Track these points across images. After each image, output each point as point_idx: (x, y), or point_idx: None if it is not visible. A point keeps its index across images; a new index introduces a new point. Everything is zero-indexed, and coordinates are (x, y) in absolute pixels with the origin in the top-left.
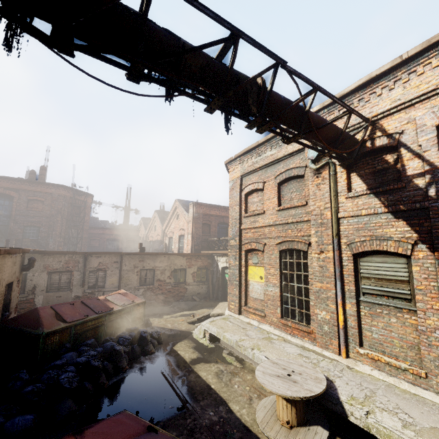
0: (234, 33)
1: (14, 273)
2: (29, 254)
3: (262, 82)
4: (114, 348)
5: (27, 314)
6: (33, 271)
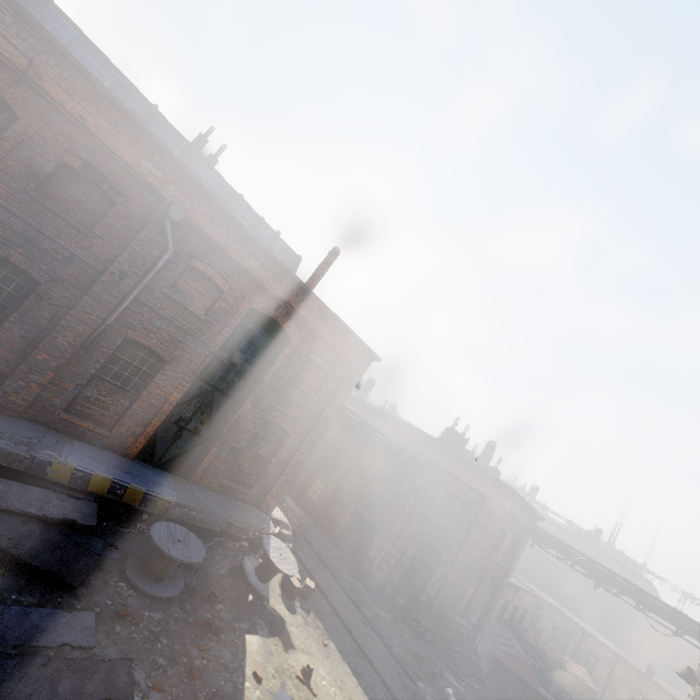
0: (588, 558)
1: (529, 605)
2: (547, 603)
3: (606, 576)
4: (549, 675)
5: (524, 627)
6: (545, 617)
